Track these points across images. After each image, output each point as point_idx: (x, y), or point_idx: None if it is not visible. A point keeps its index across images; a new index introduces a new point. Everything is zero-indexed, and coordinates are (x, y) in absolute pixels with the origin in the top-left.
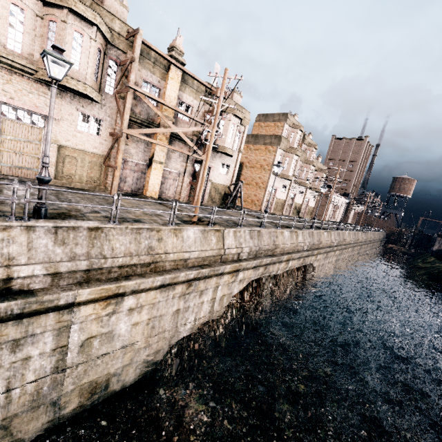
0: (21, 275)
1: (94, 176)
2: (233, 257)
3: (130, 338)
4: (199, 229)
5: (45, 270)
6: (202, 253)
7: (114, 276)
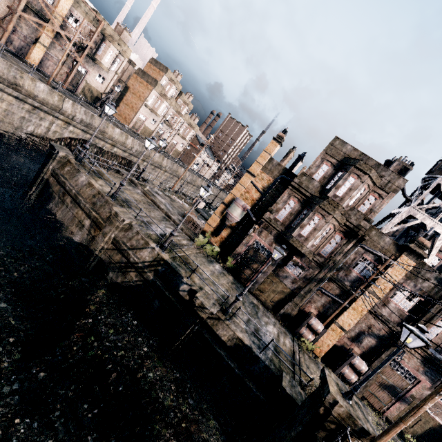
0: None
1: None
2: (69, 116)
3: None
4: (48, 87)
5: None
6: (46, 99)
7: None
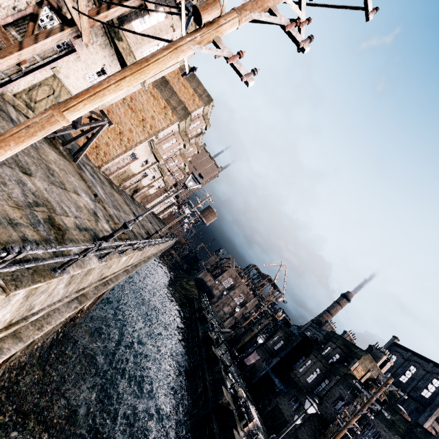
0: None
1: None
2: None
3: None
4: None
5: None
6: None
7: None
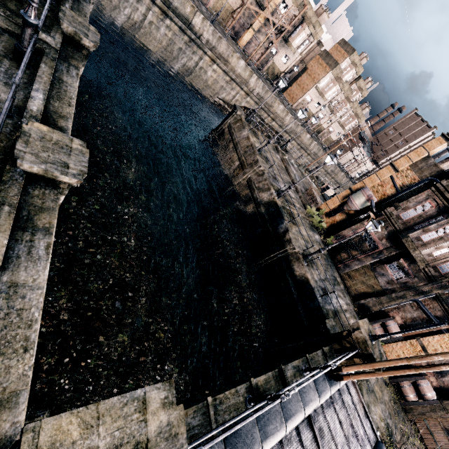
0: (203, 36)
1: (224, 17)
2: (250, 89)
3: (208, 79)
4: (245, 64)
5: (207, 39)
6: (240, 74)
7: (216, 56)
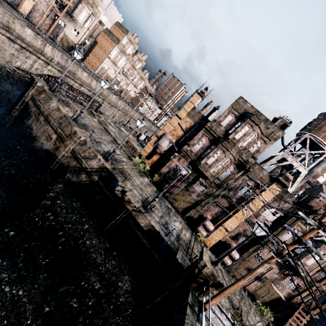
0: None
1: None
2: (48, 58)
3: None
4: (33, 33)
5: None
6: (31, 42)
7: None
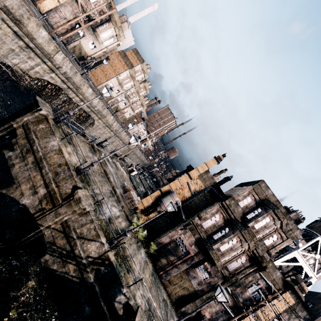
0: None
1: None
2: (56, 65)
3: None
4: (49, 36)
5: None
6: (42, 44)
7: None
